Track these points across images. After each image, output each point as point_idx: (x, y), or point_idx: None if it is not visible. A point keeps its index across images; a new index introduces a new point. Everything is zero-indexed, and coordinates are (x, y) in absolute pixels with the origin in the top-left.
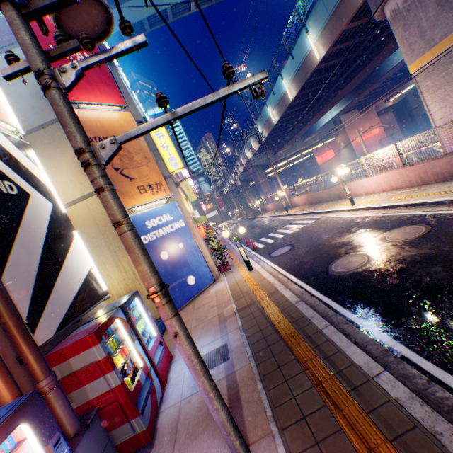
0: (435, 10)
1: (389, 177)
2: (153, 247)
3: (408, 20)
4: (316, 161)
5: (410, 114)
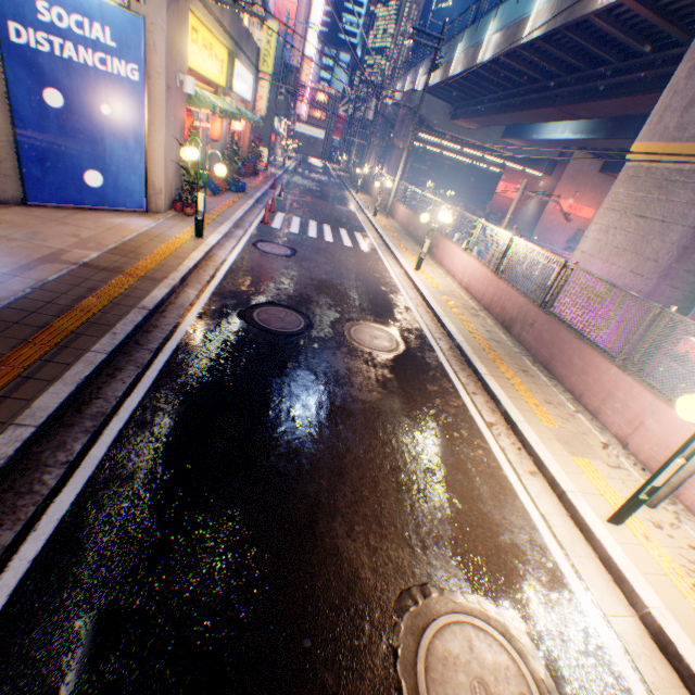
0: None
1: (477, 272)
2: (32, 64)
3: None
4: (498, 187)
5: None
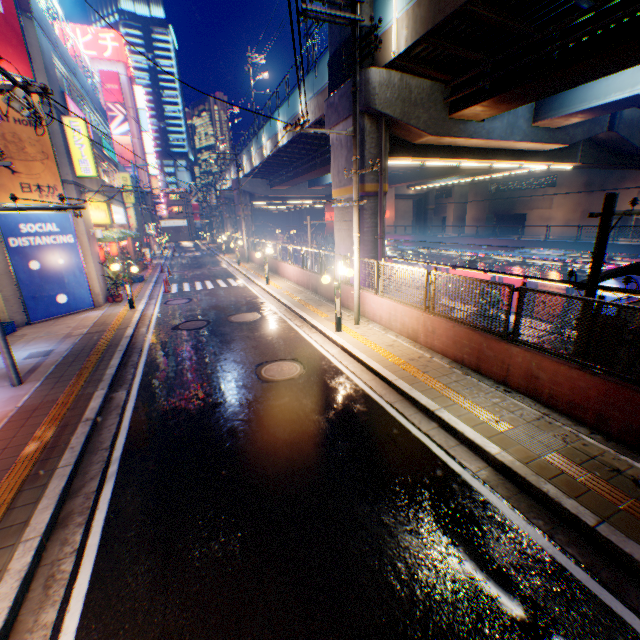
0: (345, 163)
1: (298, 272)
2: (23, 253)
3: (336, 156)
4: (326, 216)
5: (426, 213)
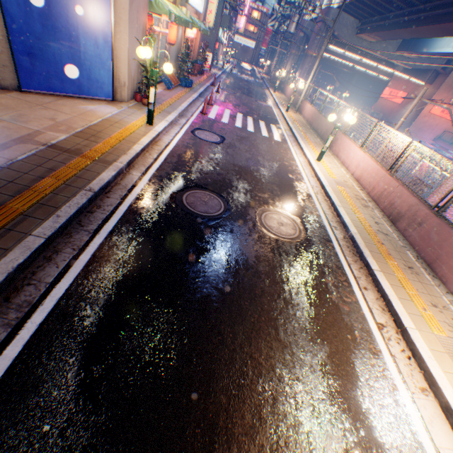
0: None
1: (370, 168)
2: None
3: None
4: (383, 92)
5: None
